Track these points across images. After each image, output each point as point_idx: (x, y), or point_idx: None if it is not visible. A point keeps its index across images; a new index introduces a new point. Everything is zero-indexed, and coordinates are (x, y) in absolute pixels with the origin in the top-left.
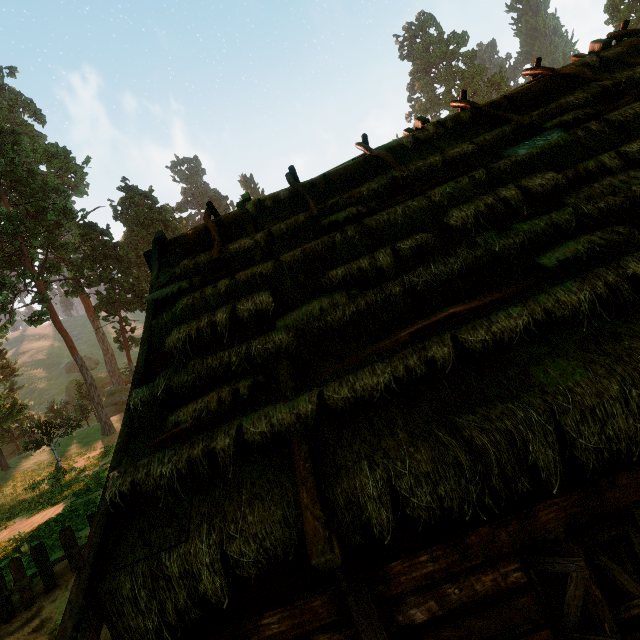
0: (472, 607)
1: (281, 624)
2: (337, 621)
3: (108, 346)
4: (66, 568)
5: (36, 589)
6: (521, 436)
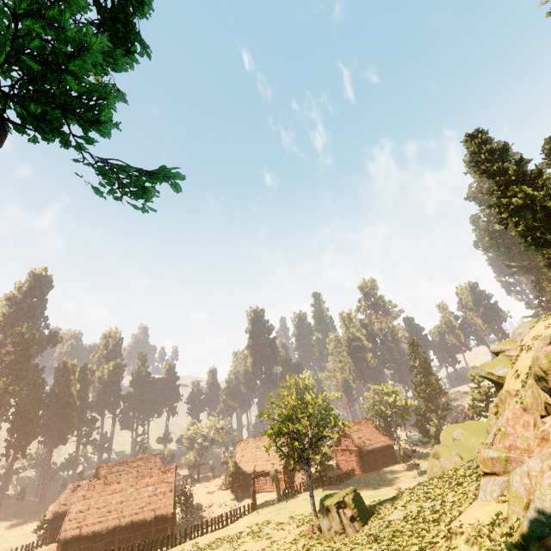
0: (87, 547)
1: (71, 546)
2: (76, 547)
3: None
4: None
5: None
6: (97, 529)
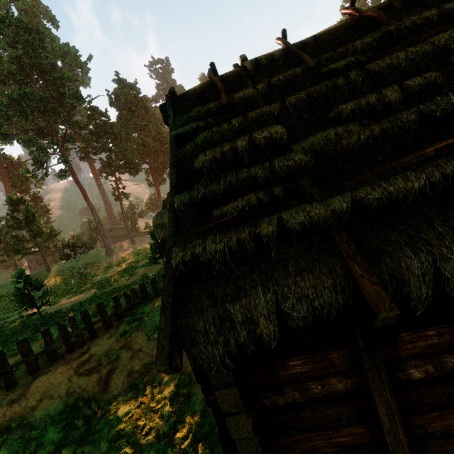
0: None
1: (303, 367)
2: (347, 370)
3: (107, 198)
4: (100, 327)
5: (84, 337)
6: None
